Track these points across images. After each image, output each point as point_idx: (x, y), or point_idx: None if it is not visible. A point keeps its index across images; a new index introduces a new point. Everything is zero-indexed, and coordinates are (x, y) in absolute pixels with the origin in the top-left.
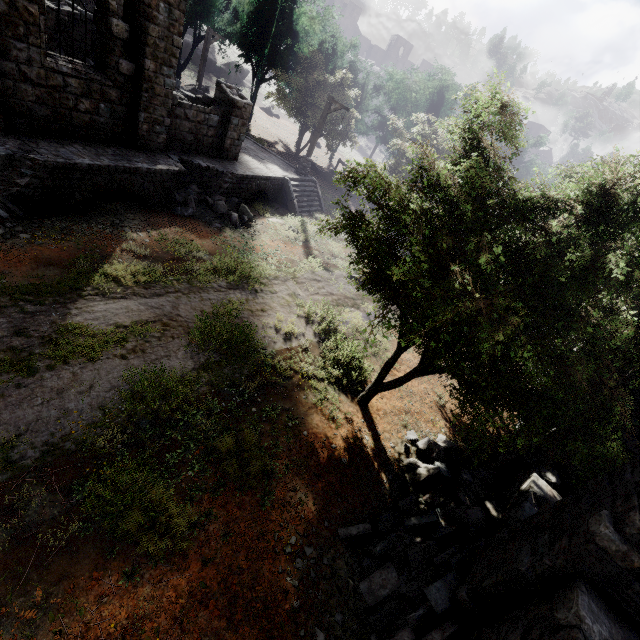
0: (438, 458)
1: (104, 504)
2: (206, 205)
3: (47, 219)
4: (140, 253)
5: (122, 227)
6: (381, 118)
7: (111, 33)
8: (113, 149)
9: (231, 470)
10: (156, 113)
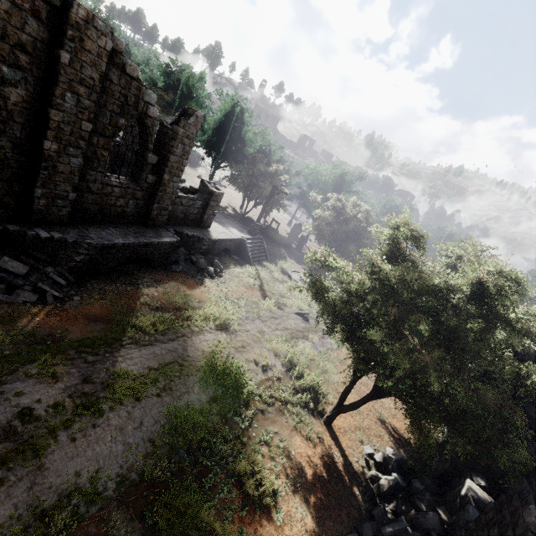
0: (393, 469)
1: (169, 527)
2: (190, 262)
3: (88, 282)
4: (153, 305)
5: (138, 284)
6: (302, 191)
7: (146, 161)
8: (133, 228)
9: (251, 490)
10: (164, 203)
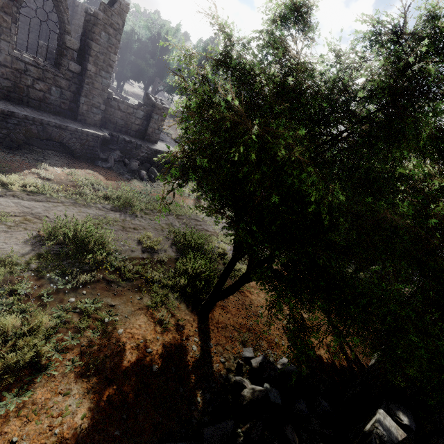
0: (269, 379)
1: None
2: (124, 164)
3: None
4: (45, 177)
5: (43, 162)
6: None
7: (65, 44)
8: (57, 117)
9: None
10: (94, 100)
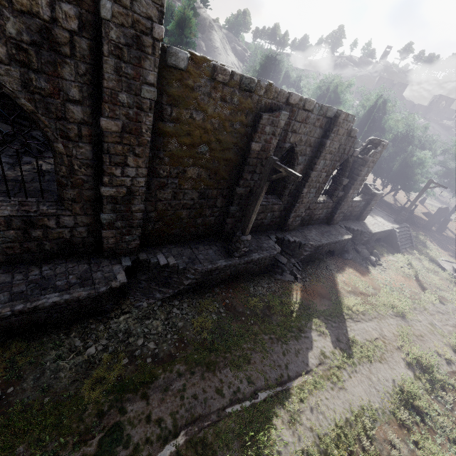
0: None
1: None
2: (355, 251)
3: (307, 268)
4: (346, 288)
5: (331, 270)
6: (447, 170)
7: (341, 184)
8: (323, 228)
9: None
10: (343, 209)
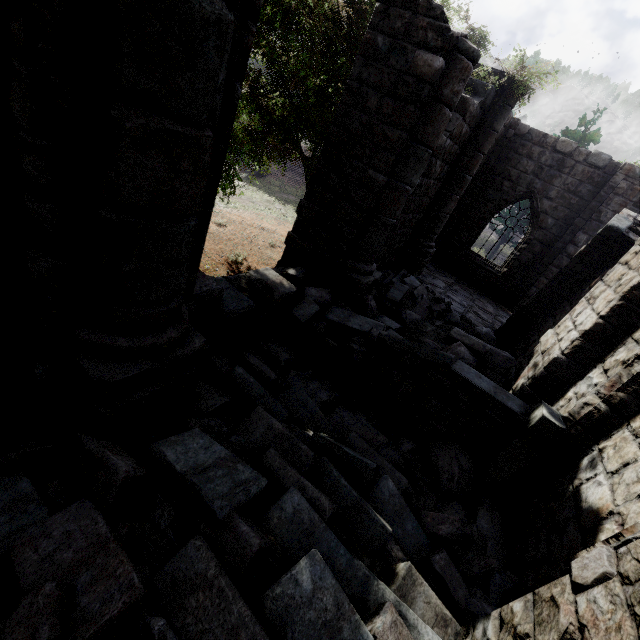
0: None
1: None
2: None
3: None
4: None
5: None
6: None
7: None
8: None
9: None
10: None
